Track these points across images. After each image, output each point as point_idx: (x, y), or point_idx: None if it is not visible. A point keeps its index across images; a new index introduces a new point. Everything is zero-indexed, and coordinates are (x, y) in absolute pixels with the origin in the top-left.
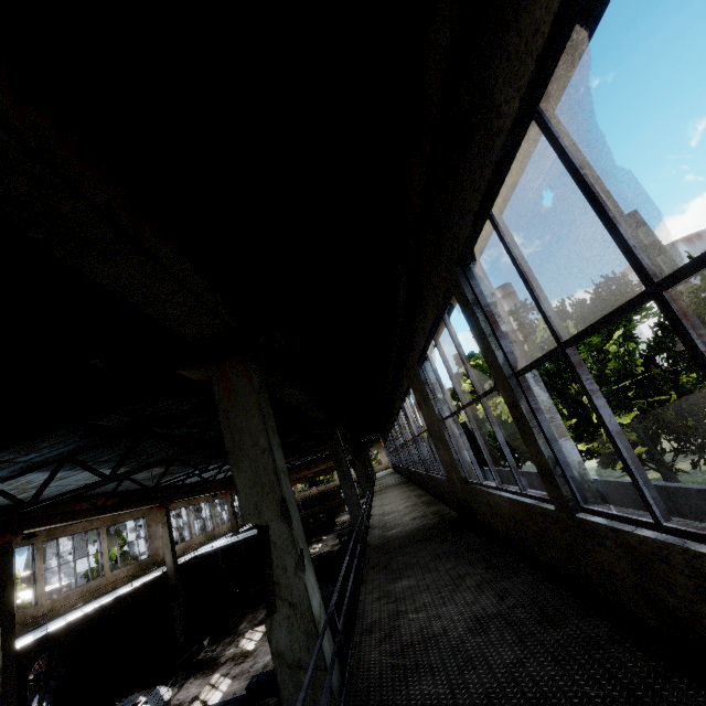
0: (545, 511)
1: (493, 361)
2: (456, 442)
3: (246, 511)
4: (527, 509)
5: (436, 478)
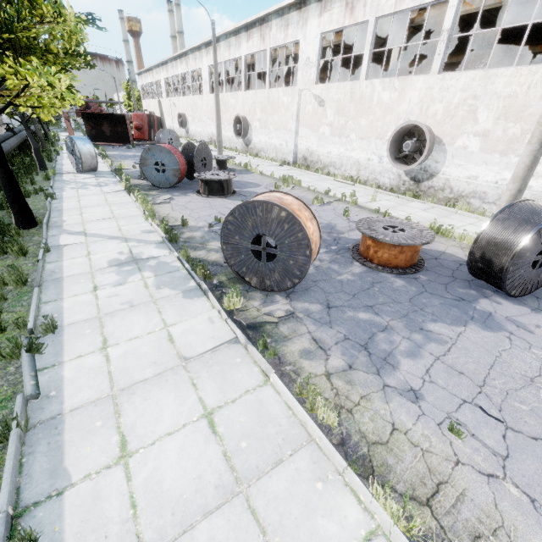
0: None
1: None
2: None
3: None
4: None
5: None
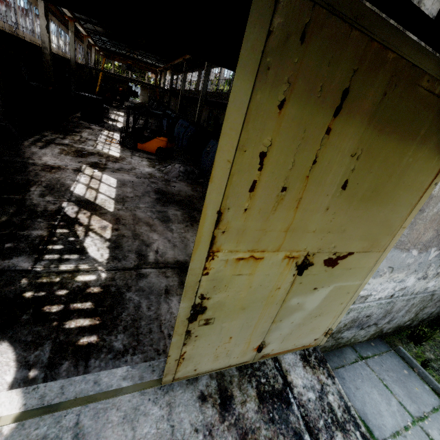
0: None
1: None
2: None
3: None
4: None
5: None
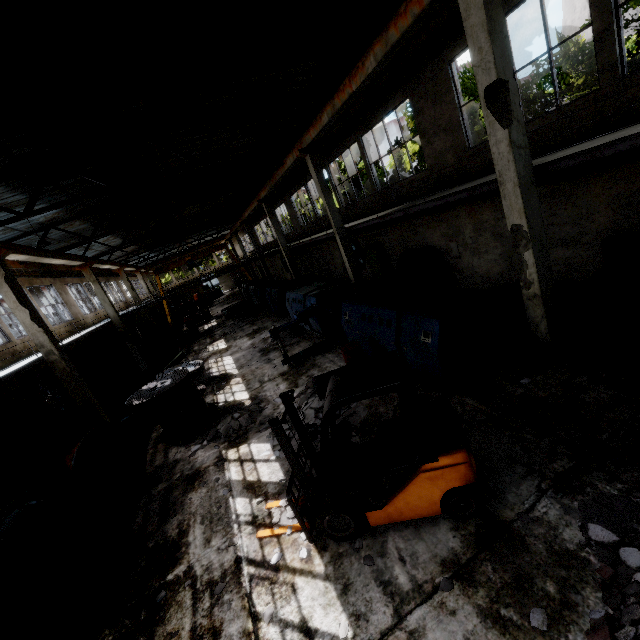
0: (587, 99)
1: (603, 2)
2: (466, 123)
3: (499, 71)
4: (564, 111)
5: (399, 184)
